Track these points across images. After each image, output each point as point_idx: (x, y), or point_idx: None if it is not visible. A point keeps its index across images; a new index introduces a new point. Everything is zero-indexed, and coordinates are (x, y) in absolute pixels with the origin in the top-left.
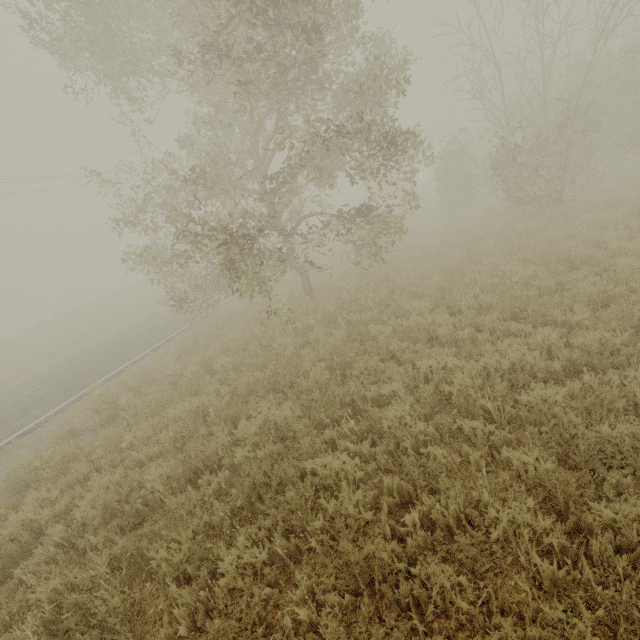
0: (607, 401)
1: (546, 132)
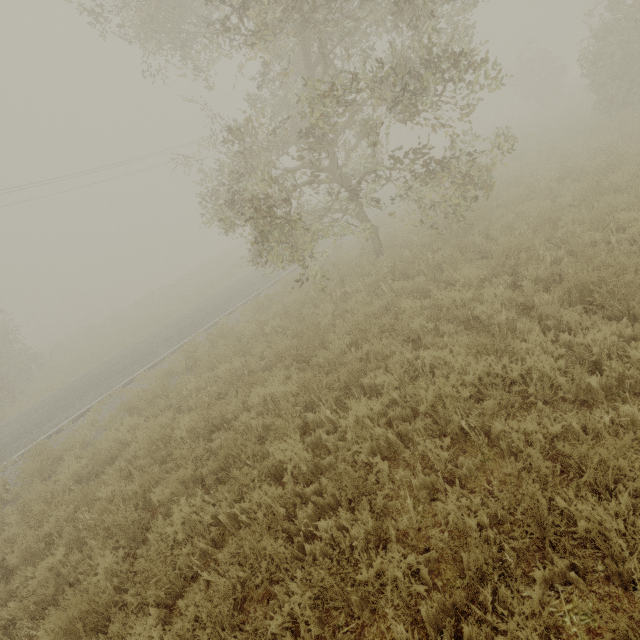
0: (604, 458)
1: None
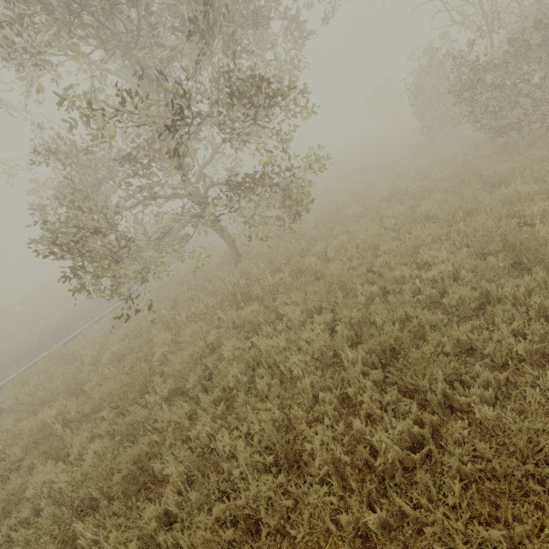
0: None
1: (543, 23)
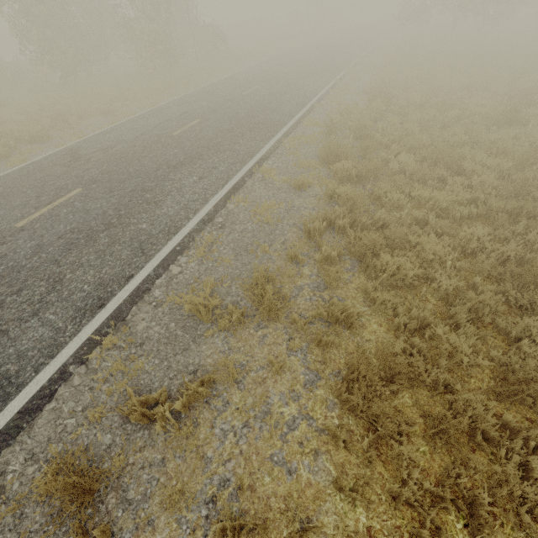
0: None
1: None
